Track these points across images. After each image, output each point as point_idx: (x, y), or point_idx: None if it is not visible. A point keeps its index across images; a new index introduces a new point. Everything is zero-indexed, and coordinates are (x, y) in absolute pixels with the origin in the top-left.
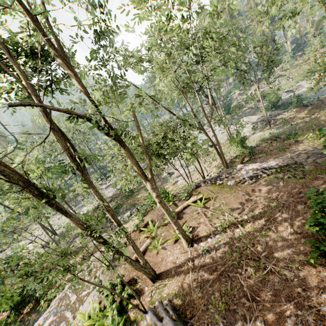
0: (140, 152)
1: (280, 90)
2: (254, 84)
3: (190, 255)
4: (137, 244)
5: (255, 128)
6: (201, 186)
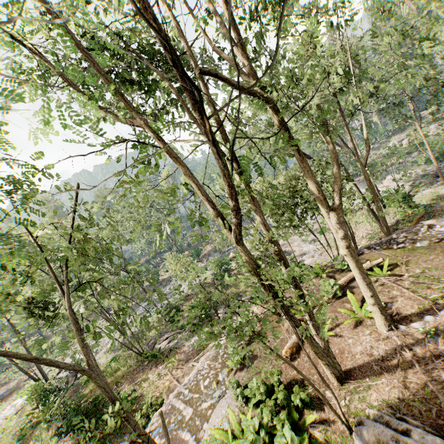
0: (268, 204)
1: (442, 137)
2: (414, 121)
3: (399, 342)
4: (282, 332)
5: (417, 184)
6: (367, 252)
